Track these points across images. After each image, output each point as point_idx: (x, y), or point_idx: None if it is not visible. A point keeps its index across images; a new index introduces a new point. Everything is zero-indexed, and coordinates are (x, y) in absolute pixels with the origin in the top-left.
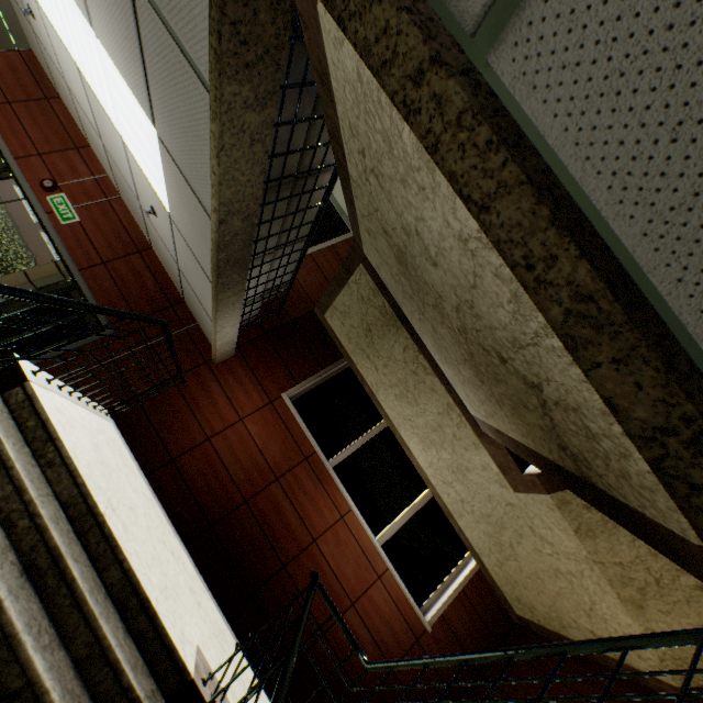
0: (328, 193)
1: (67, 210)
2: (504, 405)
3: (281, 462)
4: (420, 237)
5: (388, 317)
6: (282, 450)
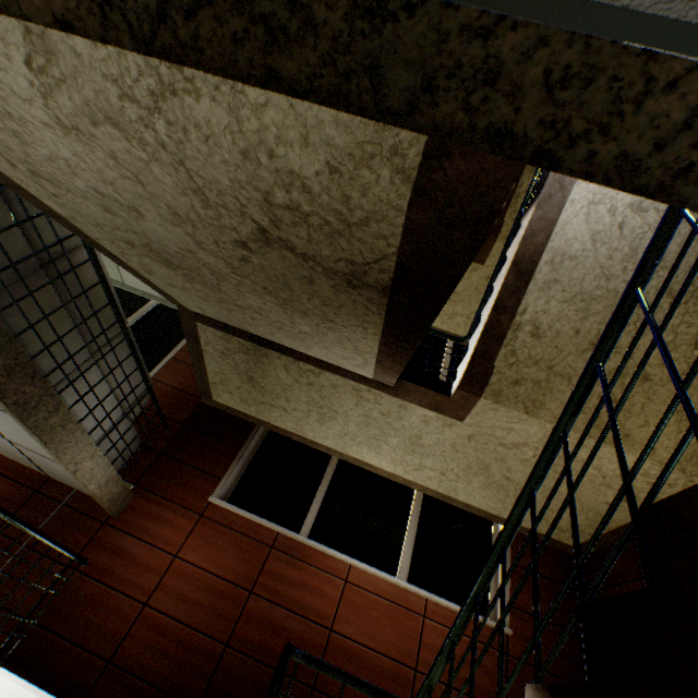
0: (97, 266)
1: None
2: (327, 313)
3: (246, 570)
4: (104, 195)
5: (252, 352)
6: (241, 557)
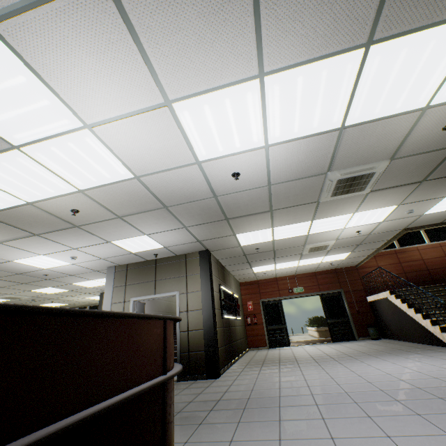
0: None
1: (299, 289)
2: None
3: (395, 260)
4: None
5: None
6: (391, 259)
